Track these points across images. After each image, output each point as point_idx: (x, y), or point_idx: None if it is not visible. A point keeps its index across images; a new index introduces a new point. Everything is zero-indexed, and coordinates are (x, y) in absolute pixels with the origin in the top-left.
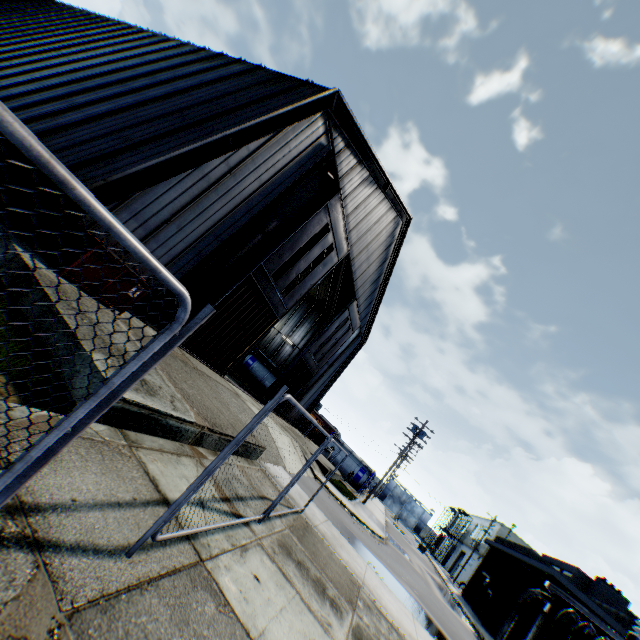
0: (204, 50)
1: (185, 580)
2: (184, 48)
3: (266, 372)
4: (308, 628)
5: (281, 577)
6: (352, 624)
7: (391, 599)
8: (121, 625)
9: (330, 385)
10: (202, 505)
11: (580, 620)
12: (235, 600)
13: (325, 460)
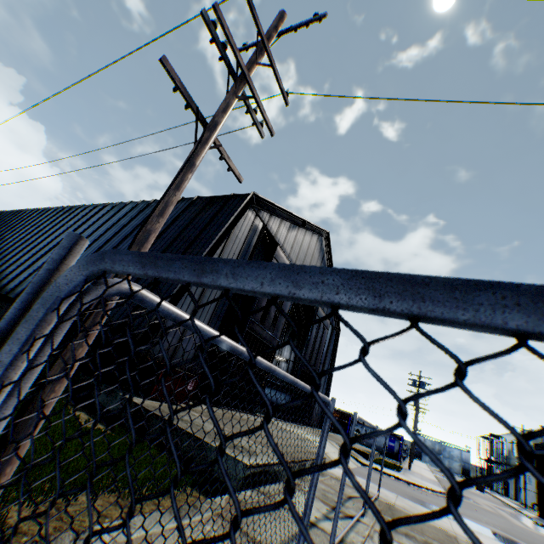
0: (153, 201)
1: None
2: (139, 205)
3: (277, 393)
4: None
5: None
6: None
7: (483, 539)
8: None
9: (330, 379)
10: (328, 517)
11: None
12: None
13: (359, 445)
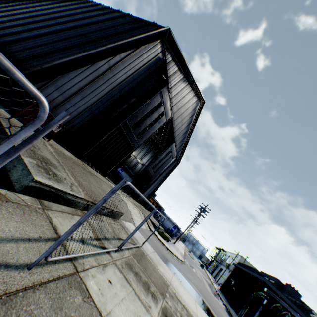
0: (100, 5)
1: (65, 283)
2: (89, 4)
3: (128, 177)
4: (137, 309)
5: (124, 281)
6: (162, 306)
7: (184, 292)
8: (15, 311)
9: (160, 185)
10: (83, 242)
11: (283, 310)
12: (95, 294)
13: (156, 222)
